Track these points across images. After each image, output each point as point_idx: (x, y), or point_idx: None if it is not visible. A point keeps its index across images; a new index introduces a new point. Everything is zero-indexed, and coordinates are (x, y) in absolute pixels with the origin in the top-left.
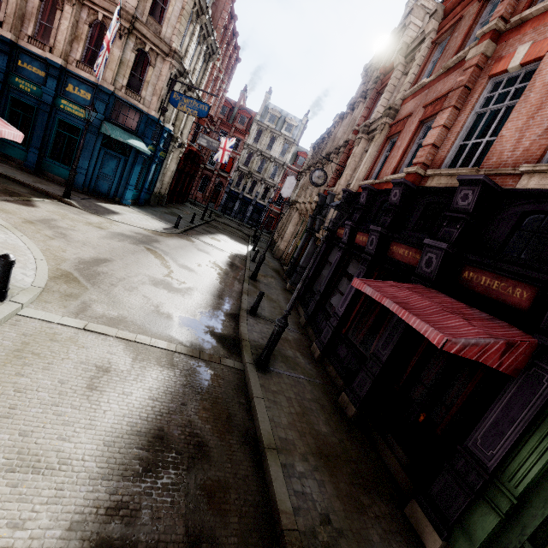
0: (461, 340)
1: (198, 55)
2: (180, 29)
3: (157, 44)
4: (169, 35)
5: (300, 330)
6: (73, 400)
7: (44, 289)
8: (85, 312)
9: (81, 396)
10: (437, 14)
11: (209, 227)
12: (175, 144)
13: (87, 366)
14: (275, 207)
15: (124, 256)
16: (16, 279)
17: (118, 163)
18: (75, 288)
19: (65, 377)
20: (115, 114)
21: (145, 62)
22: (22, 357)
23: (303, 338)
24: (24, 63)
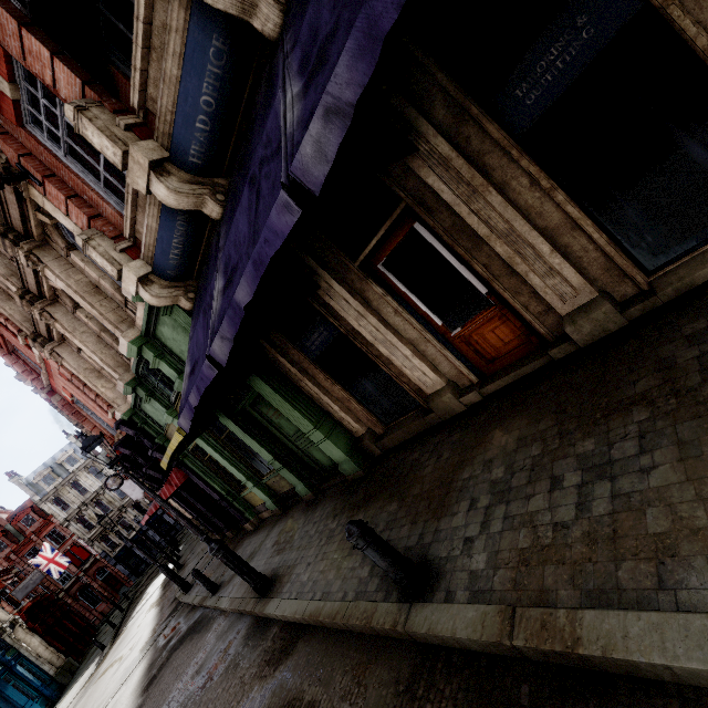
0: (151, 506)
1: None
2: None
3: None
4: None
5: None
6: None
7: None
8: None
9: None
10: (23, 379)
11: (134, 603)
12: (6, 633)
13: None
14: None
15: (84, 706)
16: None
17: None
18: None
19: None
20: None
21: None
22: None
23: None
24: None
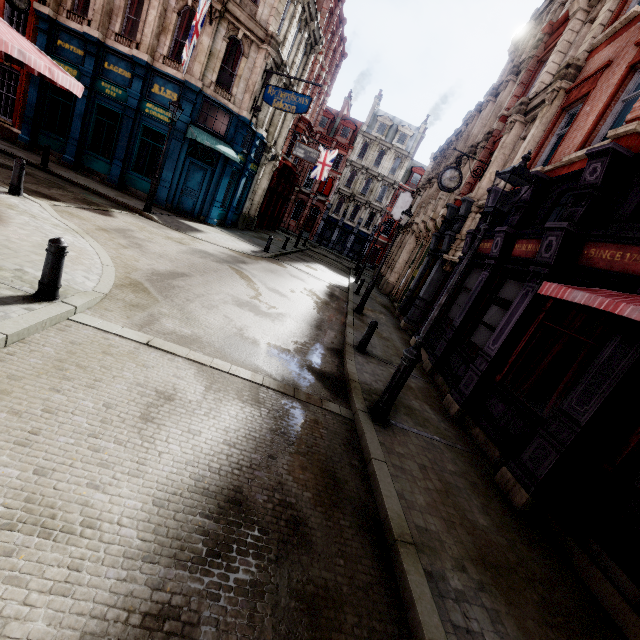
0: None
1: (298, 45)
2: (278, 9)
3: (251, 28)
4: (266, 17)
5: (424, 377)
6: (118, 432)
7: (106, 296)
8: (151, 326)
9: (131, 427)
10: None
11: (303, 255)
12: (267, 155)
13: (145, 389)
14: (381, 236)
15: (205, 273)
16: (76, 281)
17: (204, 176)
18: (144, 299)
19: (113, 400)
20: (202, 119)
21: (237, 53)
22: (63, 369)
23: (430, 388)
24: (110, 65)
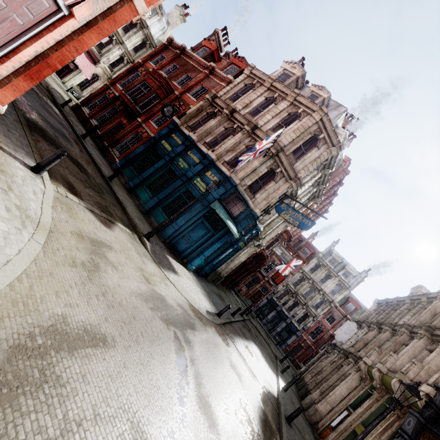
0: None
1: (307, 192)
2: (309, 168)
3: (287, 169)
4: (299, 169)
5: None
6: None
7: None
8: None
9: None
10: None
11: (244, 327)
12: (256, 242)
13: None
14: (308, 337)
15: (136, 341)
16: None
17: (205, 234)
18: None
19: None
20: (226, 202)
21: (270, 178)
22: None
23: None
24: (191, 153)
